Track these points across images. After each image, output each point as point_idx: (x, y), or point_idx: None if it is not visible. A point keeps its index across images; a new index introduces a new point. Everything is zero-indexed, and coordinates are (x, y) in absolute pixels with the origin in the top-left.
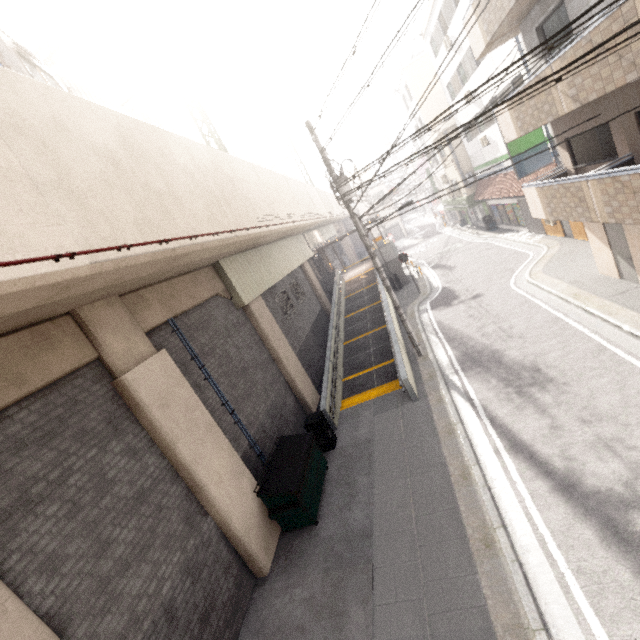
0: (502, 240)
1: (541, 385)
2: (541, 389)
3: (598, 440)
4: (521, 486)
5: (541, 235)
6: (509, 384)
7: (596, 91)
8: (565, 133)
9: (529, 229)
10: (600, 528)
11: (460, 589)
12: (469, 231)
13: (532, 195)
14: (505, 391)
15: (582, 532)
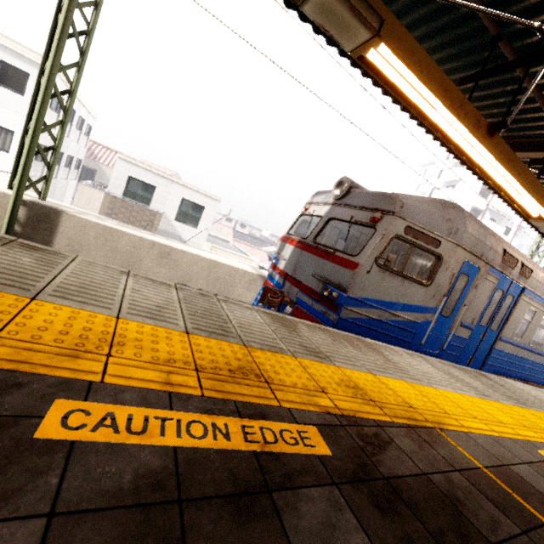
0: None
1: None
2: None
3: None
4: None
5: None
6: None
7: None
8: None
9: None
10: None
11: None
12: None
13: None
14: None
15: None
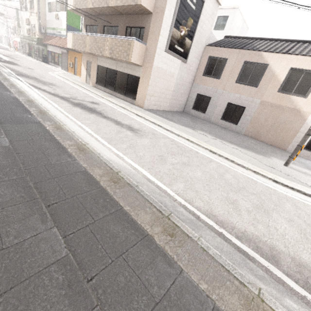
0: (49, 66)
1: (53, 85)
2: (52, 86)
3: (67, 93)
4: (38, 92)
5: (66, 71)
6: (40, 82)
7: (98, 5)
8: (87, 23)
9: (62, 68)
10: (61, 99)
11: (3, 94)
12: (32, 58)
13: (70, 37)
14: (38, 82)
15: (56, 98)
